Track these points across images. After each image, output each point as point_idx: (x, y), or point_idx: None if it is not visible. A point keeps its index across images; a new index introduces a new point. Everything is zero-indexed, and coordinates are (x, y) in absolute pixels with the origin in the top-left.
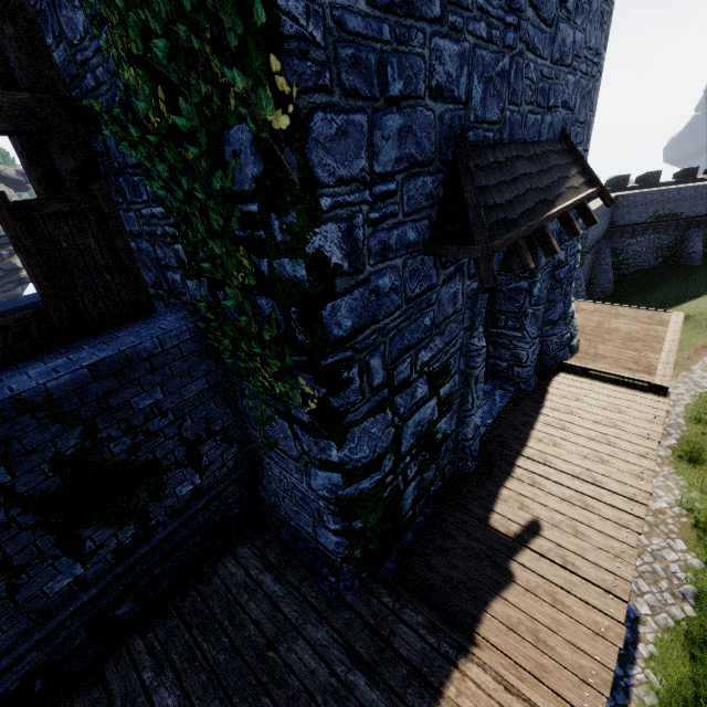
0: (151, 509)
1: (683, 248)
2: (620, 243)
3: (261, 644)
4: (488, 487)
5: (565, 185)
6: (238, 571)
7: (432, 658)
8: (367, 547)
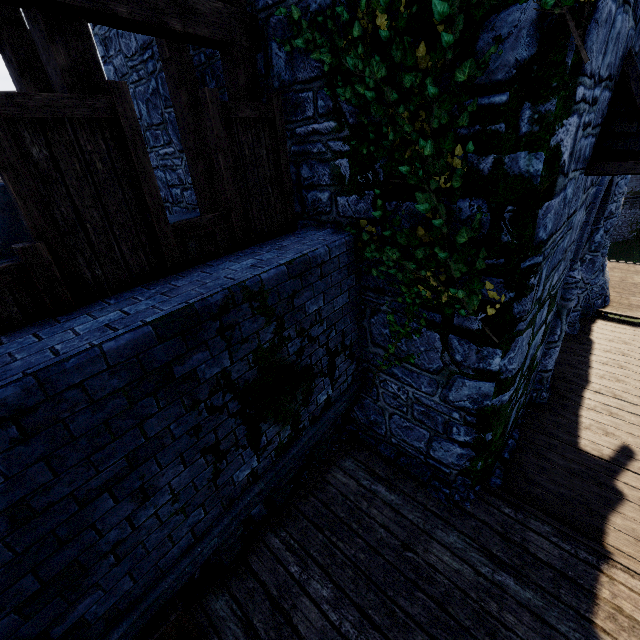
0: (301, 413)
1: None
2: None
3: (396, 545)
4: (567, 416)
5: None
6: (349, 481)
7: (573, 563)
8: (487, 460)
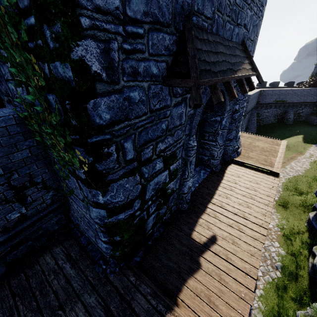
0: None
1: (285, 116)
2: (260, 111)
3: (55, 306)
4: (193, 218)
5: (242, 66)
6: (51, 261)
7: (152, 314)
8: (123, 250)
